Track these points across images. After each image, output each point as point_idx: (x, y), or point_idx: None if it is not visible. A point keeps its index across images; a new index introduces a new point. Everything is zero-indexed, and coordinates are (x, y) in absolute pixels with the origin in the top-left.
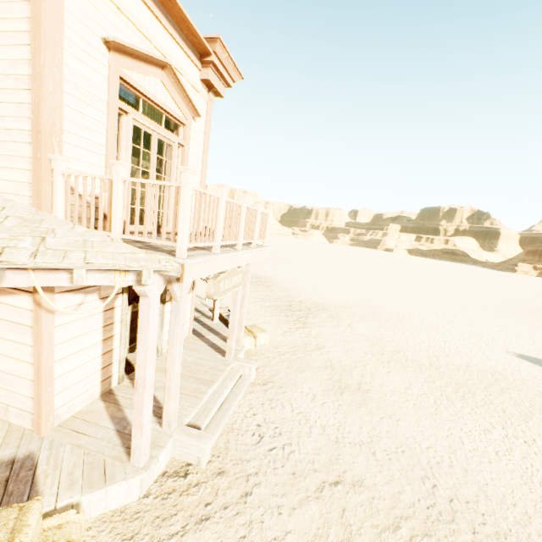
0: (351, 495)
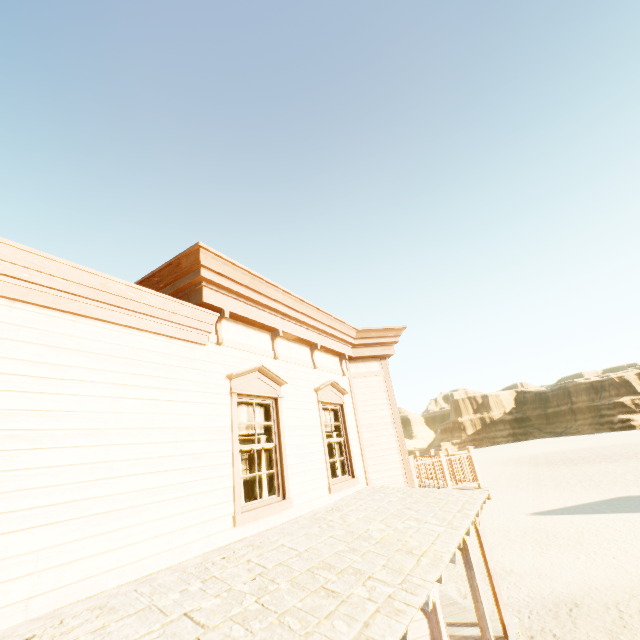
0: (582, 609)
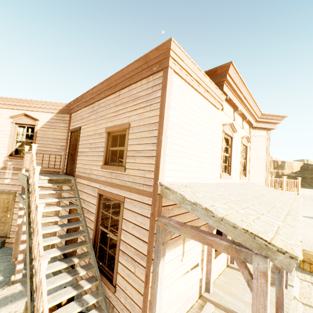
0: None
